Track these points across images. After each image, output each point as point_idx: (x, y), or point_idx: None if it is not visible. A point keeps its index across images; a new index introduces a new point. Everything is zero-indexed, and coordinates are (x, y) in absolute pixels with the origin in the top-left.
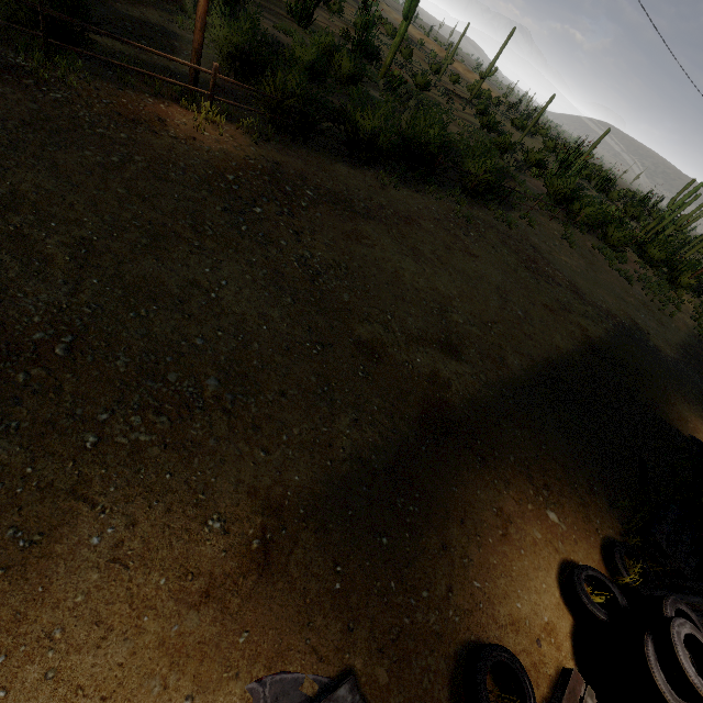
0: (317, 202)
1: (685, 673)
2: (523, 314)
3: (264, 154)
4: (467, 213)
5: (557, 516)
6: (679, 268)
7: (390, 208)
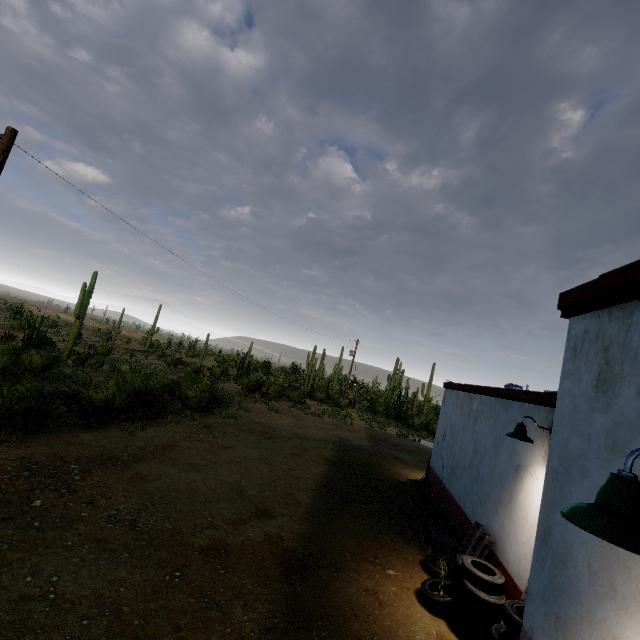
0: (89, 470)
1: (484, 579)
2: (286, 466)
3: (4, 456)
4: (206, 423)
5: (393, 570)
6: (335, 397)
7: (150, 445)
